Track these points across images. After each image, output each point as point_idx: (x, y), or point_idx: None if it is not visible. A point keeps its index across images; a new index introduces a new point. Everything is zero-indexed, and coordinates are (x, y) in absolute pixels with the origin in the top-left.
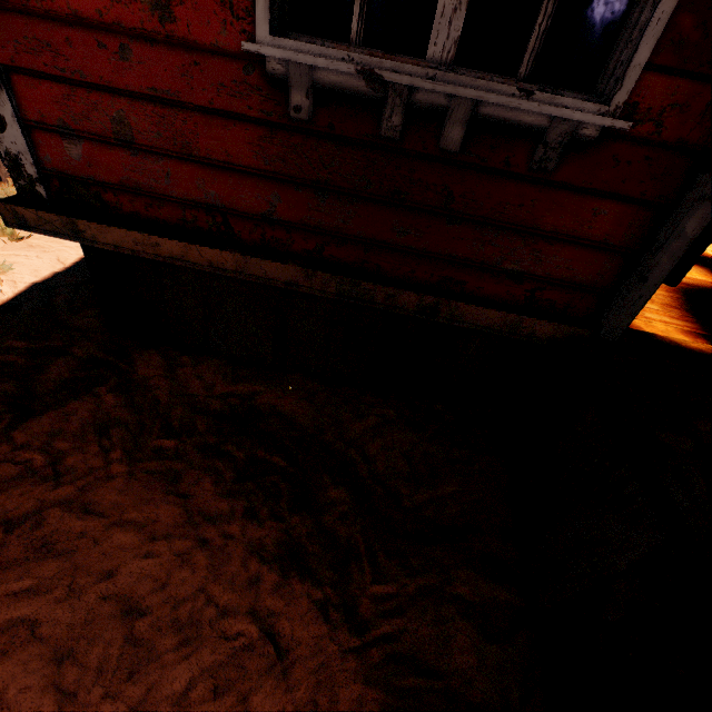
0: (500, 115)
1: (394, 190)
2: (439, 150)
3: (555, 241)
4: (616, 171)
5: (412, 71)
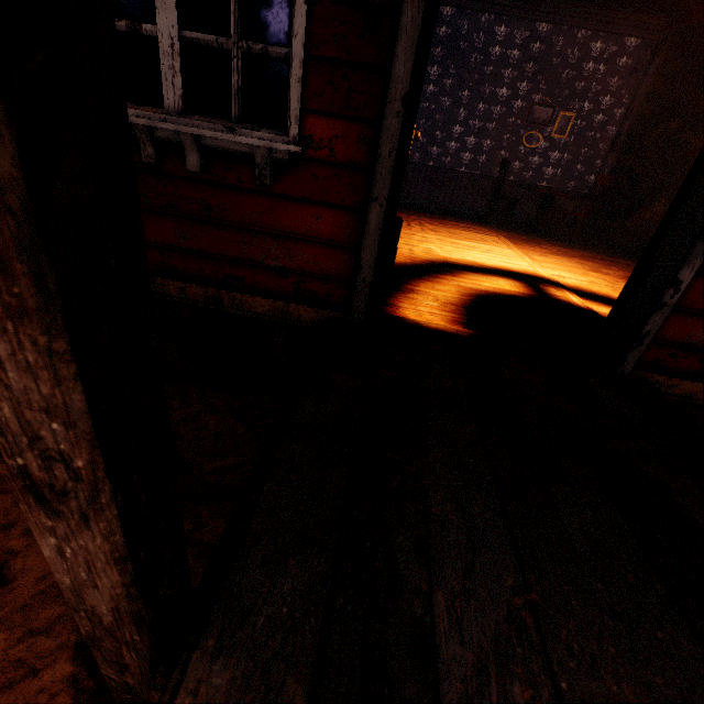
0: (217, 145)
1: (168, 204)
2: (190, 172)
3: (299, 241)
4: (319, 185)
5: (150, 116)
